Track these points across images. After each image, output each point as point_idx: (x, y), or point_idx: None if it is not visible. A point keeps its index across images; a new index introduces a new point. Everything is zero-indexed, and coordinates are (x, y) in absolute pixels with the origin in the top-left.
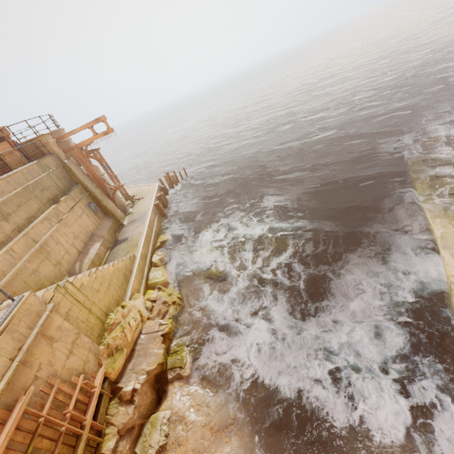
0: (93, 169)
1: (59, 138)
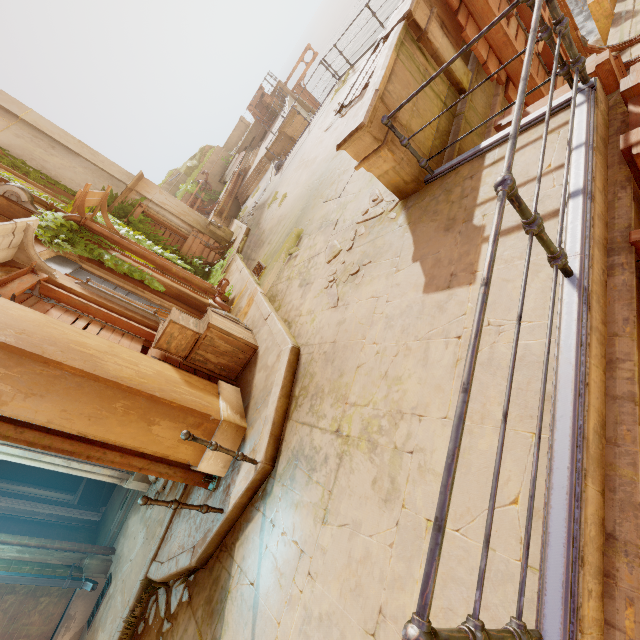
0: (312, 99)
1: (285, 83)
